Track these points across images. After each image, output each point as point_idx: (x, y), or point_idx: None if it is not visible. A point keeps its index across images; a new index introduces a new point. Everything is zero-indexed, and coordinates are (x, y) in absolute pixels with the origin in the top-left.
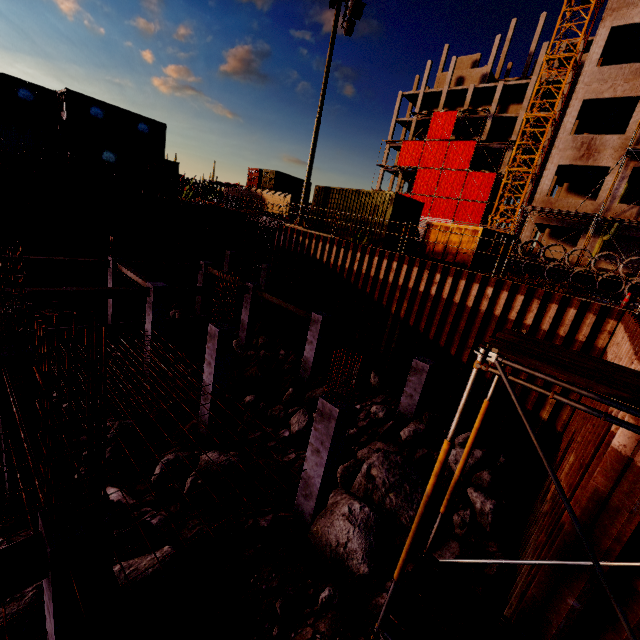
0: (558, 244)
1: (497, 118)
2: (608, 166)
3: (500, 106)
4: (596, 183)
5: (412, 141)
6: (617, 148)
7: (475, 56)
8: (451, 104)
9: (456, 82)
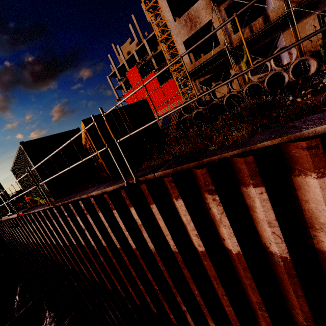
0: (217, 83)
1: (155, 56)
2: (210, 20)
3: (153, 51)
4: (216, 42)
5: (127, 92)
6: (205, 6)
7: (128, 40)
8: (133, 65)
9: (128, 55)
